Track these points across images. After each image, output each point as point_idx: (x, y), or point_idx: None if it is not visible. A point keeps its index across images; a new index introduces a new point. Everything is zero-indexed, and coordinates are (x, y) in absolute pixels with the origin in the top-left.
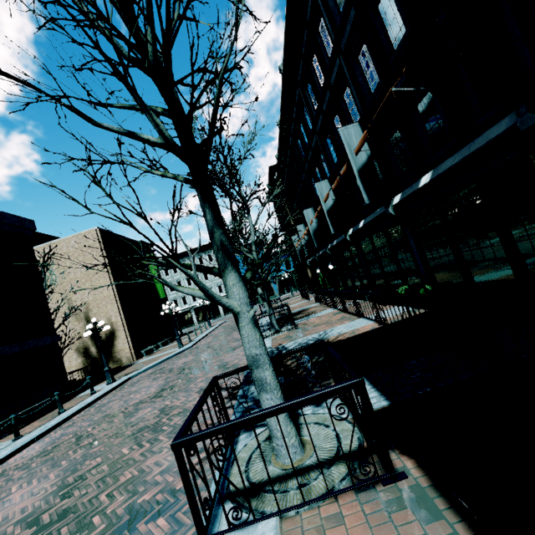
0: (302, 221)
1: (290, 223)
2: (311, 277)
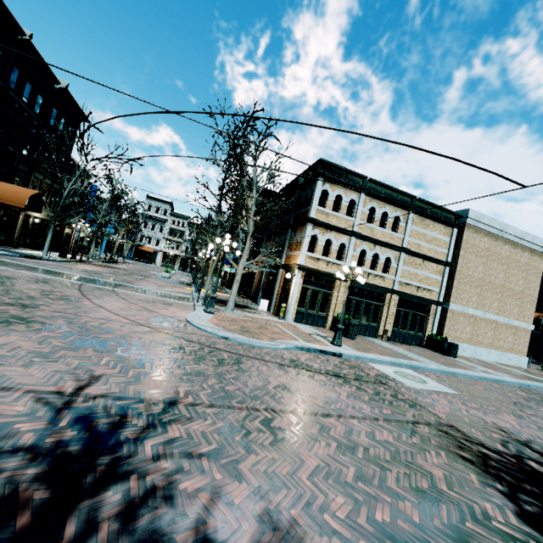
0: None
1: None
2: None
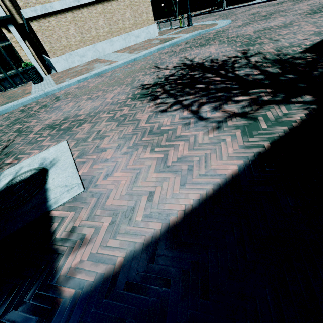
0: None
1: None
2: None
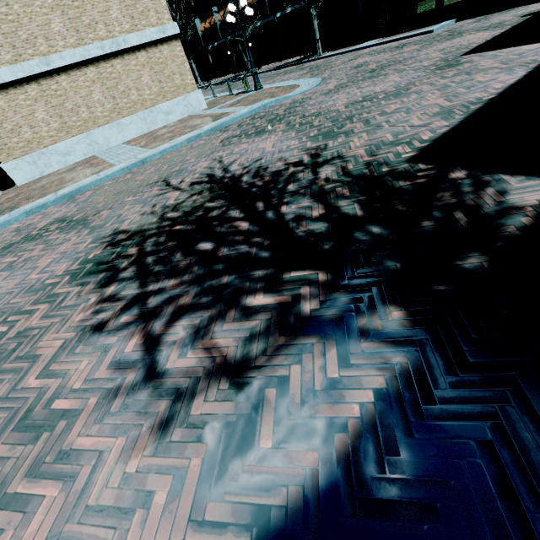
0: (210, 4)
1: (184, 4)
2: (212, 63)
